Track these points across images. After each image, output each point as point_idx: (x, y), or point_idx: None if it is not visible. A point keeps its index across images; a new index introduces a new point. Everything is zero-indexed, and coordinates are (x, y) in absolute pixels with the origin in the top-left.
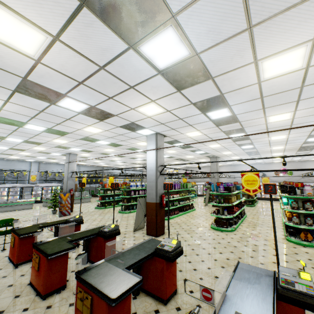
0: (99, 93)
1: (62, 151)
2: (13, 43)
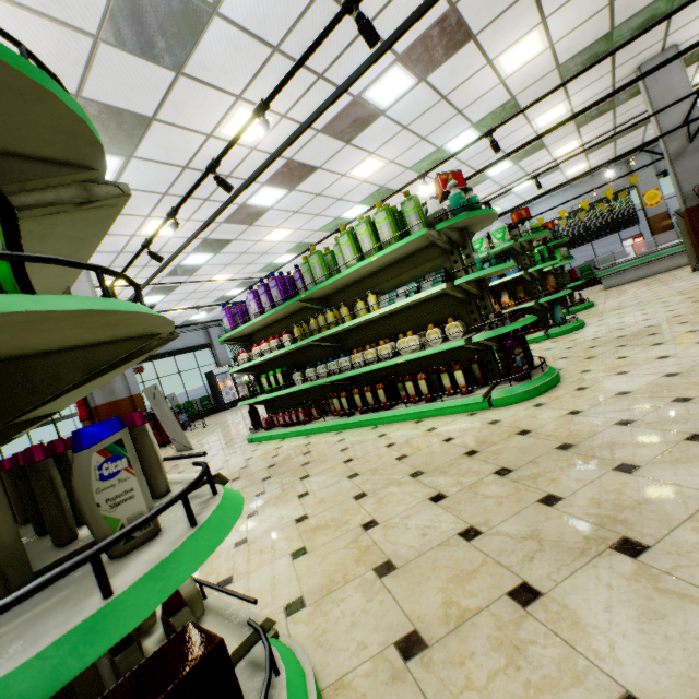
0: None
1: None
2: None
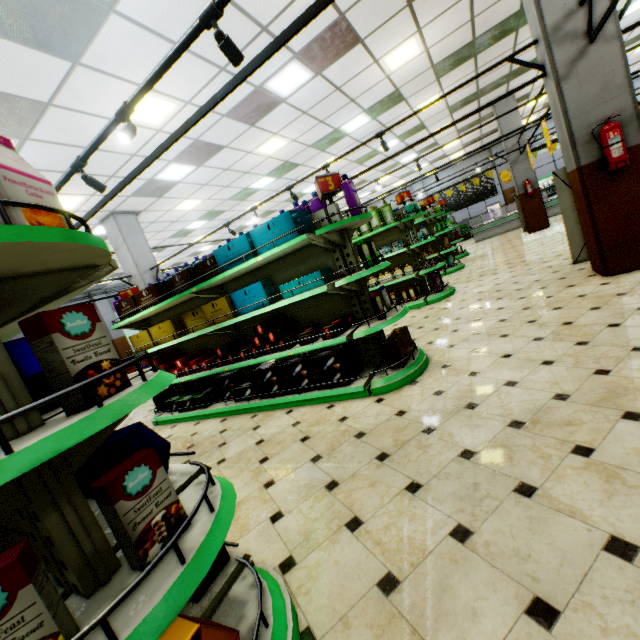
0: None
1: None
2: None
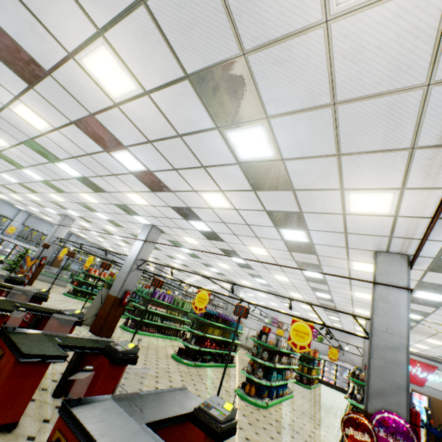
0: (90, 169)
1: (59, 210)
2: (29, 121)
